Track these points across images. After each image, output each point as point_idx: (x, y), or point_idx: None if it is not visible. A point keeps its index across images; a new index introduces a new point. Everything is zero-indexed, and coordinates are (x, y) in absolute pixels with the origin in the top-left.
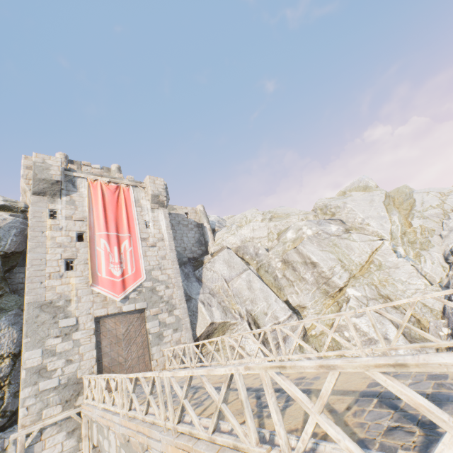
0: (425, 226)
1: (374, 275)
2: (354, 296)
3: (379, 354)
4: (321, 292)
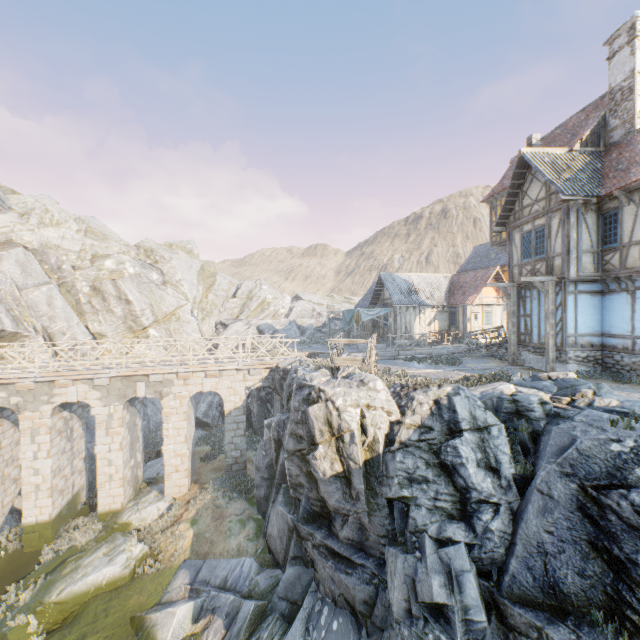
0: (215, 301)
1: (172, 324)
2: (154, 336)
3: None
4: (127, 327)
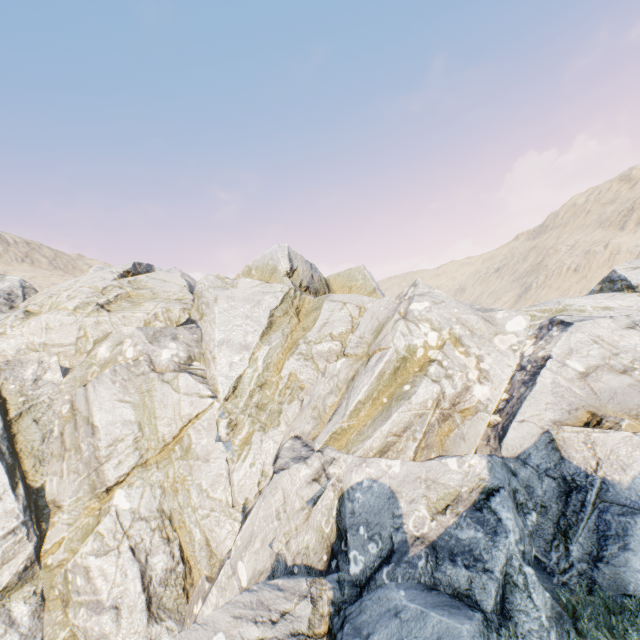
0: (295, 378)
1: (172, 468)
2: (116, 511)
3: (99, 634)
4: (90, 484)
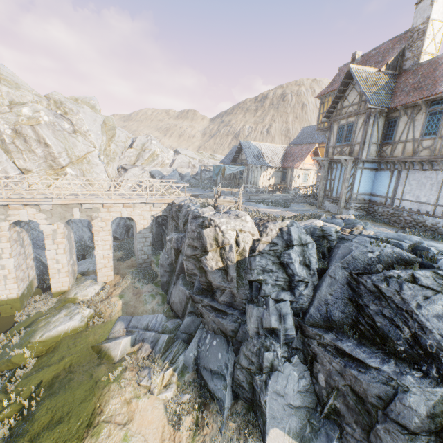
0: (116, 150)
1: (84, 166)
2: (71, 174)
3: None
4: (48, 165)
